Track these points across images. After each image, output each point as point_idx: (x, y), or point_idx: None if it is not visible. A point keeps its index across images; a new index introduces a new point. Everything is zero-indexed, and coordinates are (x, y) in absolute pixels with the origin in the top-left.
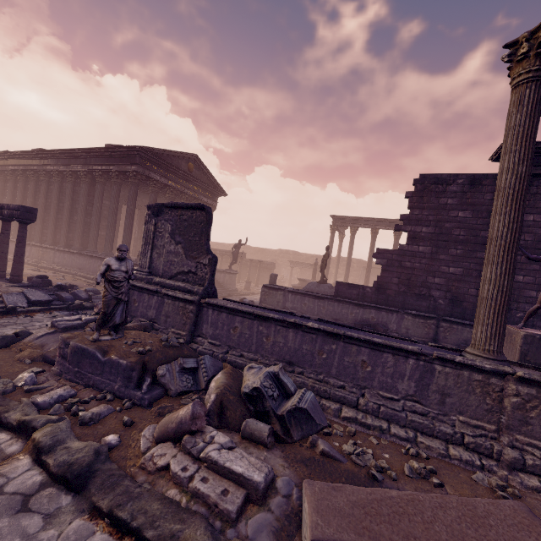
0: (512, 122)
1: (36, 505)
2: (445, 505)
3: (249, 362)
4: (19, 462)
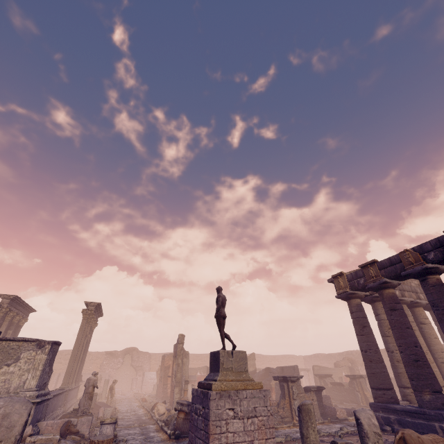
0: (84, 327)
1: (121, 424)
2: (101, 404)
3: (50, 418)
4: (119, 426)
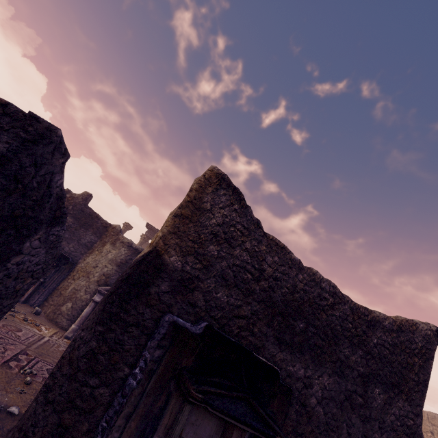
0: None
1: None
2: None
3: None
4: None
